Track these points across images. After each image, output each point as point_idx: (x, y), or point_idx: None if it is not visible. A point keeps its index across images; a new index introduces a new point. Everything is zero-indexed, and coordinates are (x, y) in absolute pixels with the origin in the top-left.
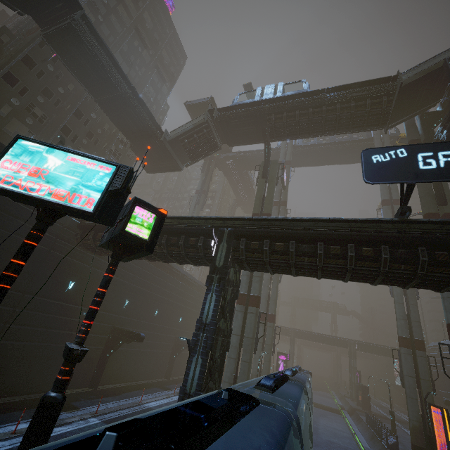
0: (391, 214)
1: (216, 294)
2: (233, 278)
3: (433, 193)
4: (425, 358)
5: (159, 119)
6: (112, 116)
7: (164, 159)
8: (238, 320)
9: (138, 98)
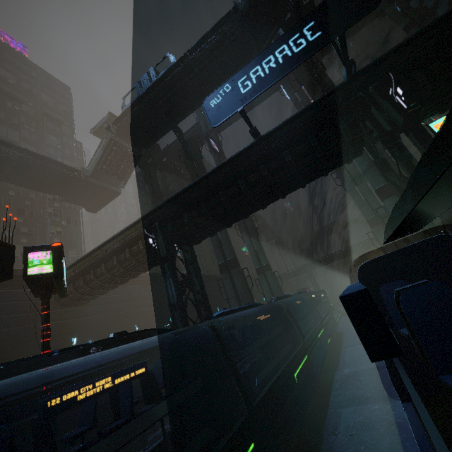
0: None
1: (172, 278)
2: (189, 257)
3: (320, 91)
4: None
5: (79, 159)
6: (25, 184)
7: (99, 194)
8: (228, 286)
9: (35, 156)
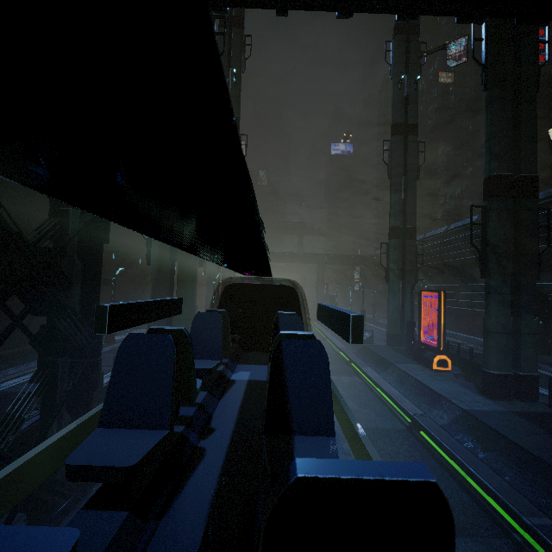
0: (405, 50)
1: None
2: None
3: None
4: (414, 248)
5: None
6: None
7: None
8: None
9: None
